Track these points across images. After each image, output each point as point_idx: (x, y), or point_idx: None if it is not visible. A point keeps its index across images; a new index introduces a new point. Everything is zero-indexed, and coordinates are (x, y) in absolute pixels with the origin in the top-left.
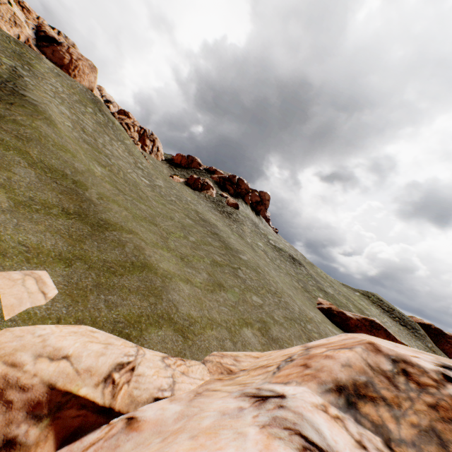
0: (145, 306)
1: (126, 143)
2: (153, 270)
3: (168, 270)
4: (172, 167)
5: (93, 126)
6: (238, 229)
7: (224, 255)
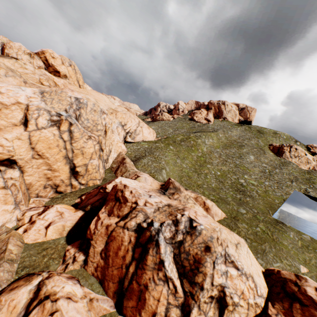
0: None
1: None
2: None
3: None
4: None
5: None
6: None
7: None
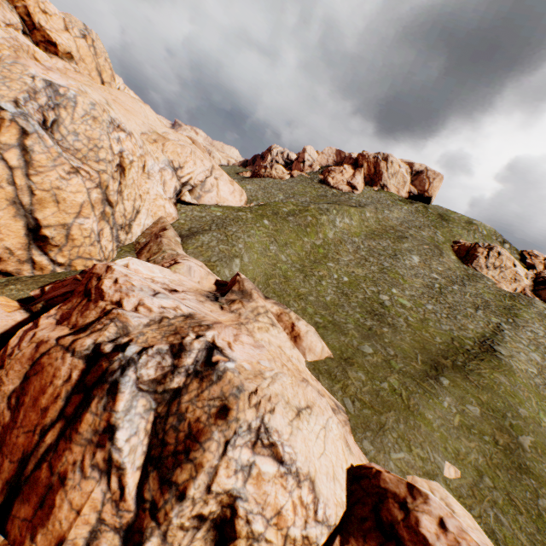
0: None
1: None
2: None
3: None
4: None
5: None
6: None
7: None
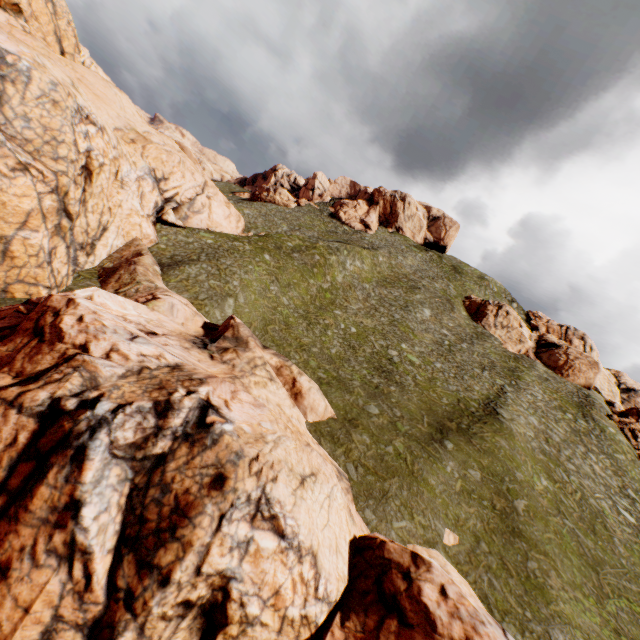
0: (517, 611)
1: (614, 457)
2: (546, 597)
3: (569, 614)
4: None
5: (564, 433)
6: None
7: None
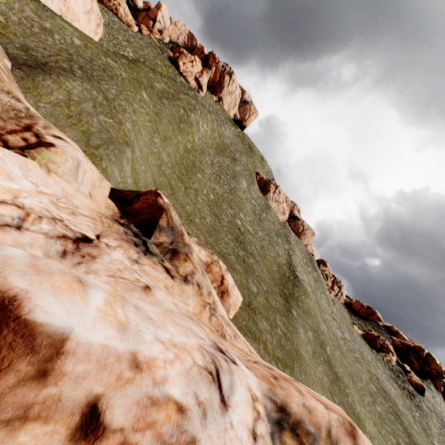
0: None
1: (326, 294)
2: (363, 424)
3: (370, 430)
4: (350, 312)
5: (313, 283)
6: (421, 419)
7: (407, 443)
